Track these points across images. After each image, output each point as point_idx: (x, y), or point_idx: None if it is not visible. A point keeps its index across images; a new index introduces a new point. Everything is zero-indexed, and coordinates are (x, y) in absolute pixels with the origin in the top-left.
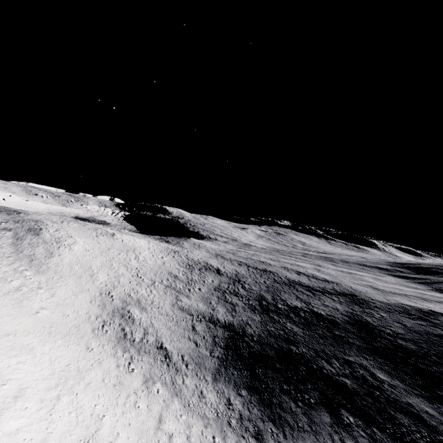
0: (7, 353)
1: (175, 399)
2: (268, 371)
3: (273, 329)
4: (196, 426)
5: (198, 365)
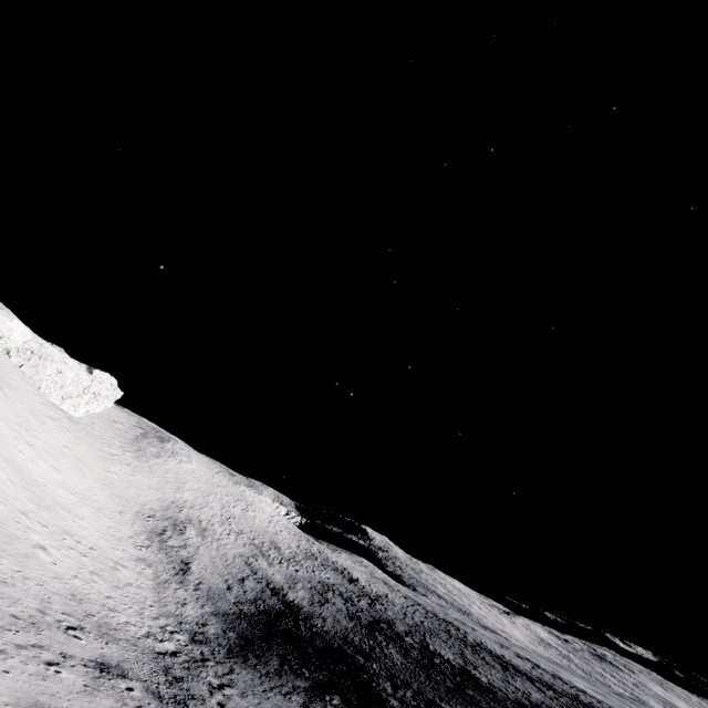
0: (70, 462)
1: (153, 582)
2: (288, 645)
3: (356, 638)
4: (146, 593)
5: (209, 597)
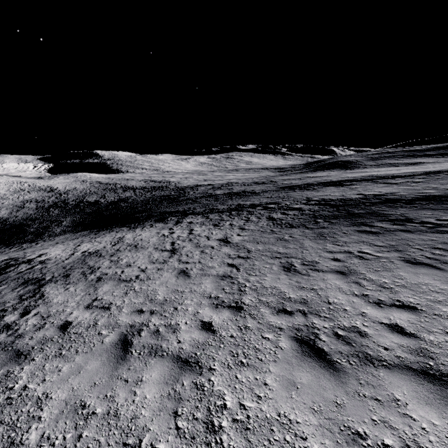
0: None
1: None
2: None
3: (35, 216)
4: None
5: None
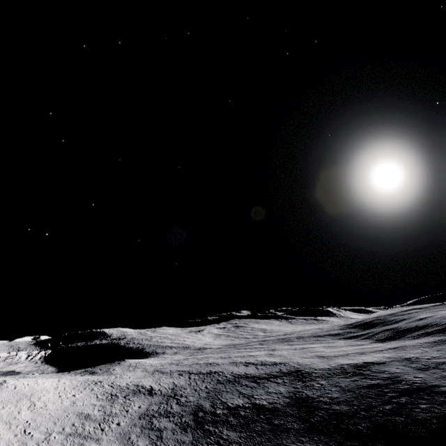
0: None
1: None
2: None
3: (205, 445)
4: None
5: None
